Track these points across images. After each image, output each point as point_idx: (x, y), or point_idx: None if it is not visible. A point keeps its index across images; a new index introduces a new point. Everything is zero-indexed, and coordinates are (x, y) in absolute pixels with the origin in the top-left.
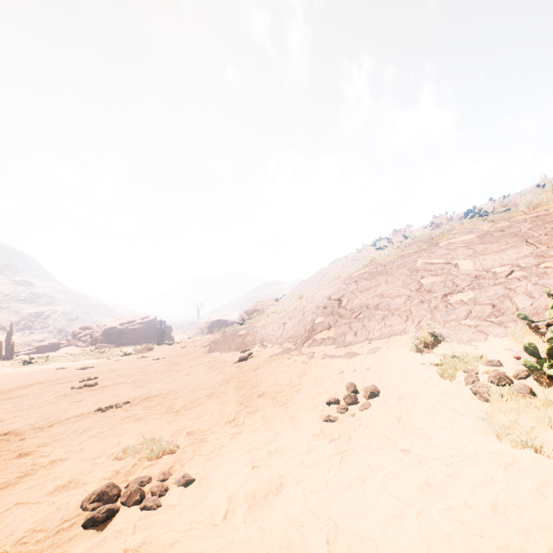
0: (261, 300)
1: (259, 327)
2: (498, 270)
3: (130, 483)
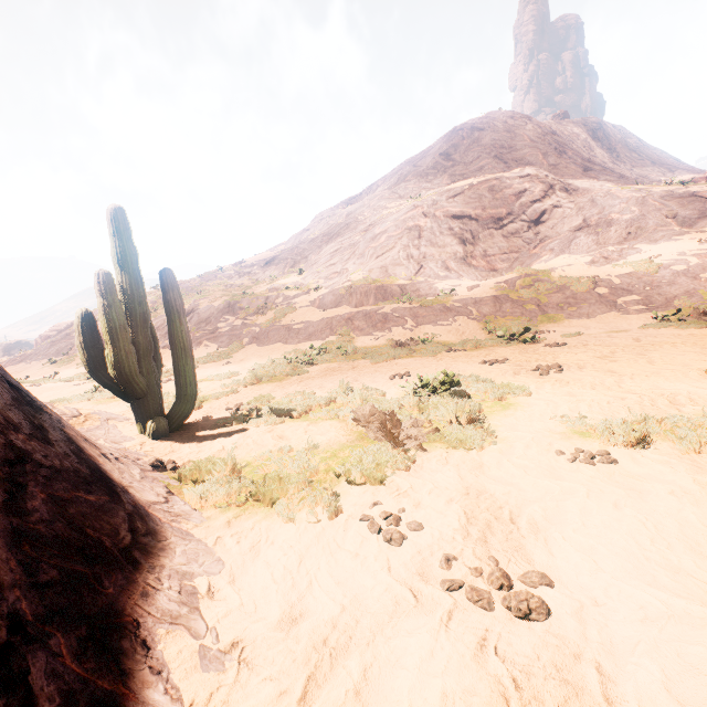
0: (59, 324)
1: (28, 354)
2: None
3: None
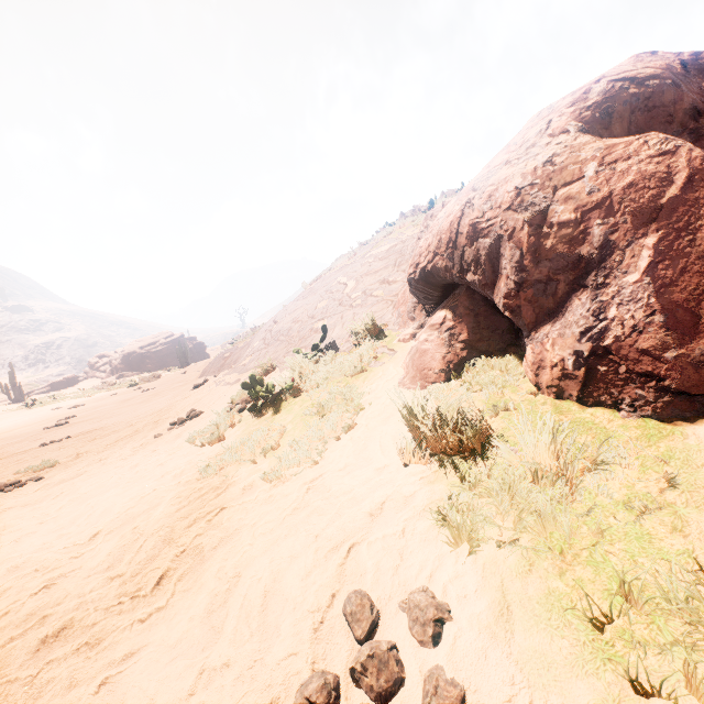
0: None
1: (239, 348)
2: (354, 297)
3: (7, 483)
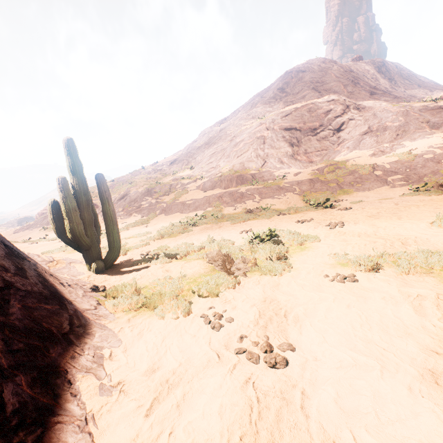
0: None
1: (31, 224)
2: None
3: None
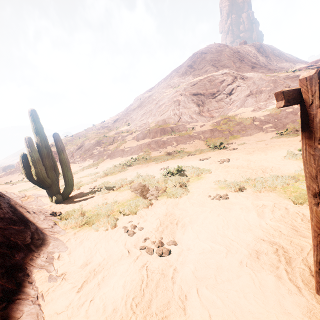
0: None
1: (12, 171)
2: None
3: None
